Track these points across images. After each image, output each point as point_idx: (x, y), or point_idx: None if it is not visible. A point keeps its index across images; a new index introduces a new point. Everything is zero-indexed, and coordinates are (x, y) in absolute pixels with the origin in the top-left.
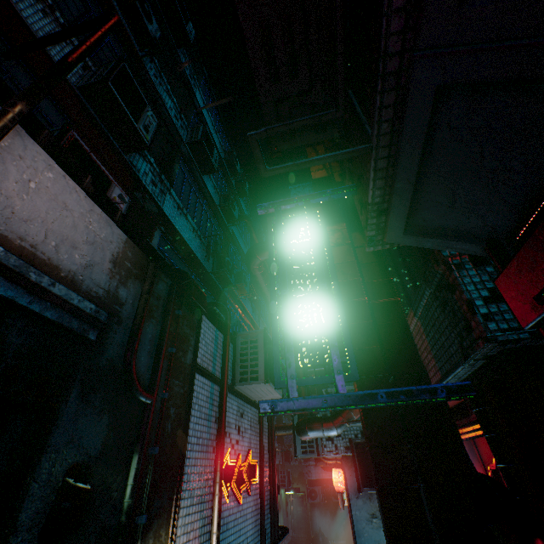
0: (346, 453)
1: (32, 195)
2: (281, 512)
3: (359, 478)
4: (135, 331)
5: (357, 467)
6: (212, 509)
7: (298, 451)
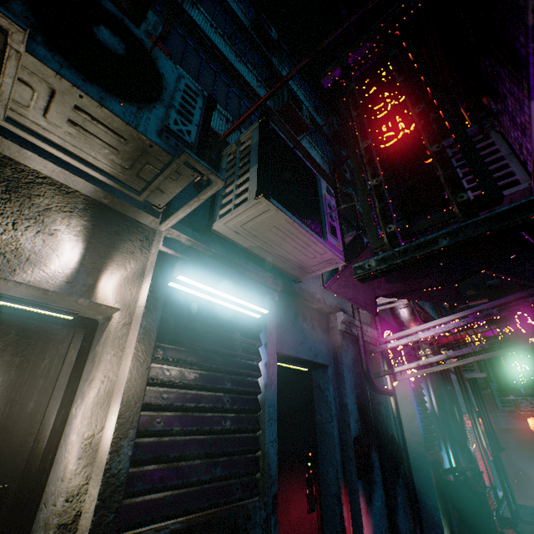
0: None
1: None
2: None
3: None
4: None
5: None
6: (476, 426)
7: (498, 405)
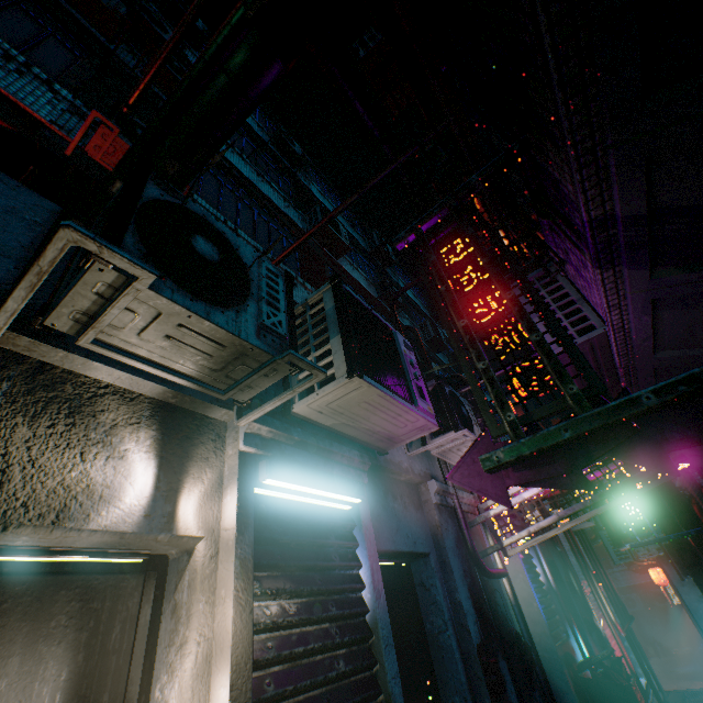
0: (658, 553)
1: None
2: None
3: (677, 570)
4: None
5: (673, 563)
6: (598, 594)
7: (615, 559)
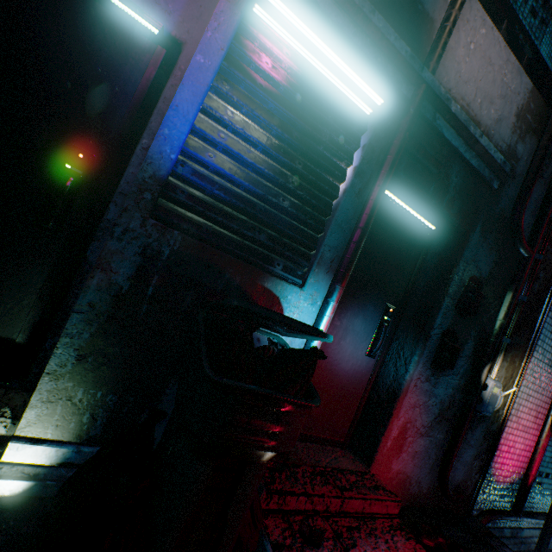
0: None
1: (470, 57)
2: None
3: None
4: (526, 188)
5: None
6: None
7: None
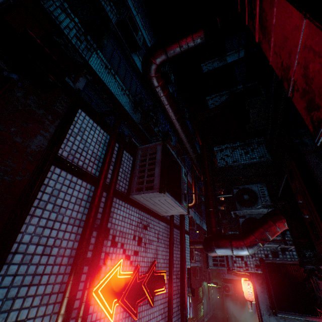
0: (256, 271)
1: None
2: (205, 297)
3: (273, 300)
4: None
5: (270, 288)
6: None
7: (210, 263)
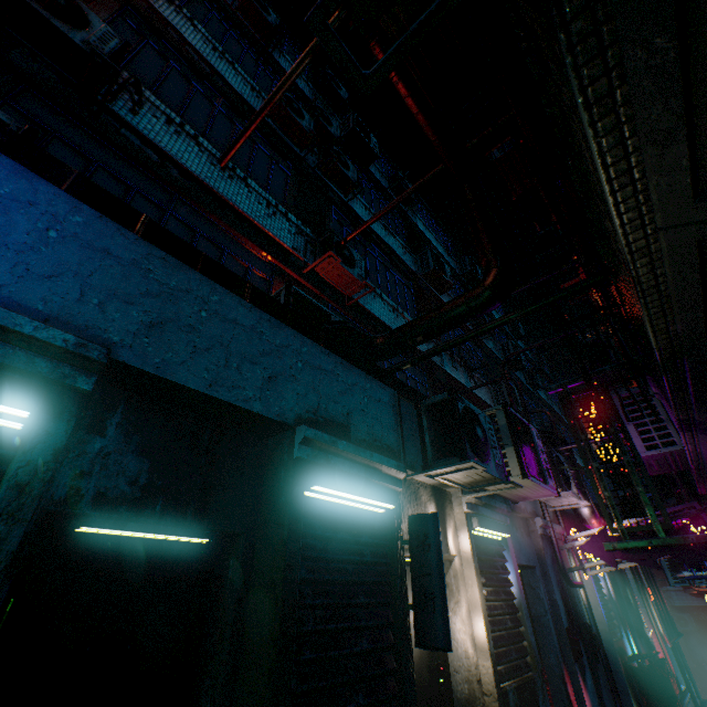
0: None
1: None
2: None
3: None
4: None
5: None
6: (650, 609)
7: (670, 581)
